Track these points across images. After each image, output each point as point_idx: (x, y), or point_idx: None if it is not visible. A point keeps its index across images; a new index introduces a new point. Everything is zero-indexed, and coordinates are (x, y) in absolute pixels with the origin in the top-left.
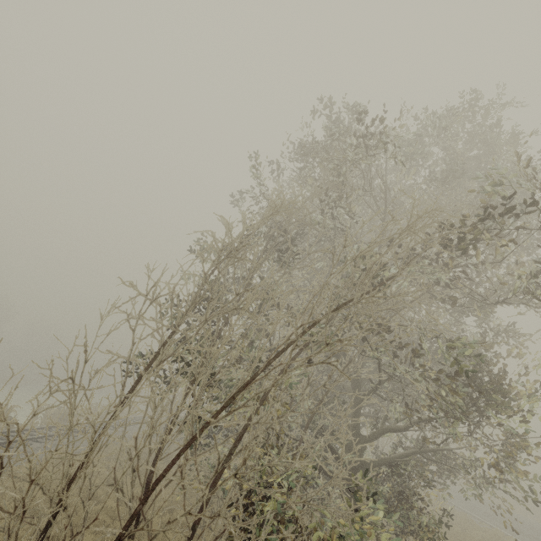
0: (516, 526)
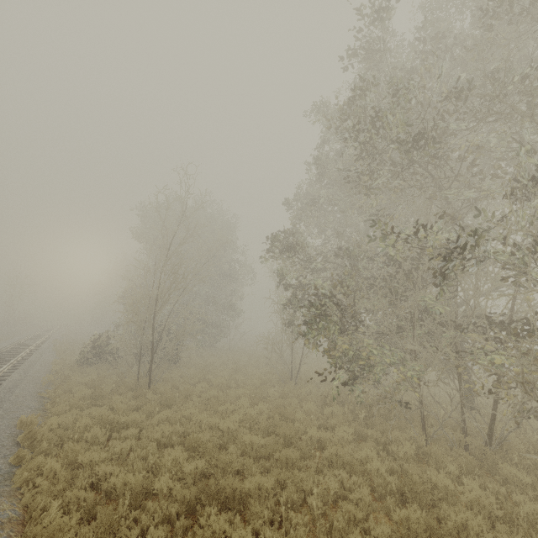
0: None
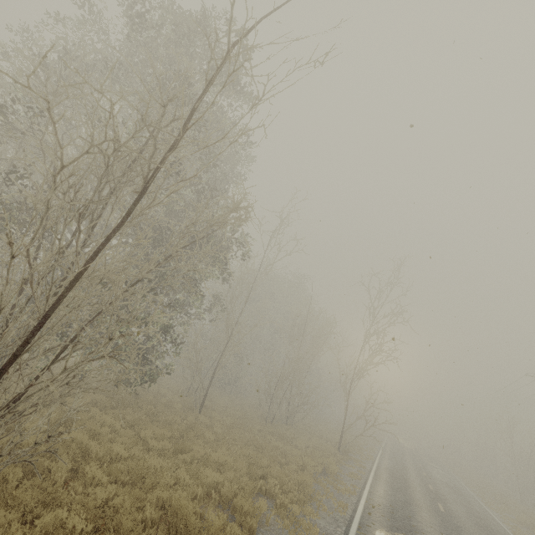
0: (414, 489)
